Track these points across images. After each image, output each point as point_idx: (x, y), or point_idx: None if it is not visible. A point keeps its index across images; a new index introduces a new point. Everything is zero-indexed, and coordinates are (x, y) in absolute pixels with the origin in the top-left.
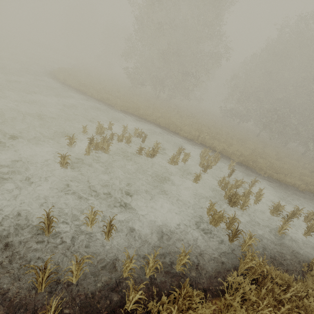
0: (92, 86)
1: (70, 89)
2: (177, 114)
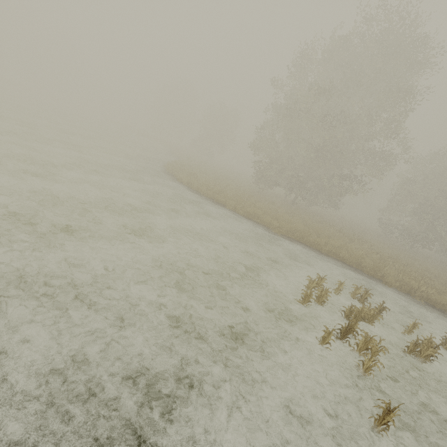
0: (224, 192)
1: (204, 199)
2: (345, 237)
